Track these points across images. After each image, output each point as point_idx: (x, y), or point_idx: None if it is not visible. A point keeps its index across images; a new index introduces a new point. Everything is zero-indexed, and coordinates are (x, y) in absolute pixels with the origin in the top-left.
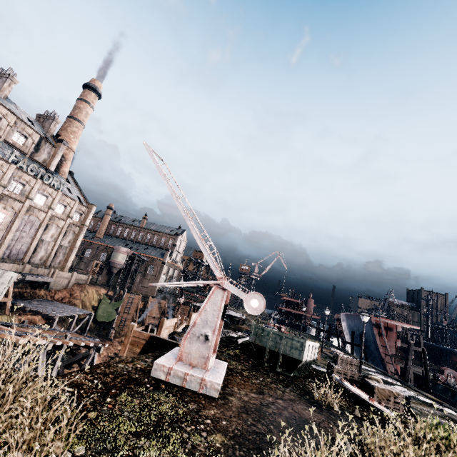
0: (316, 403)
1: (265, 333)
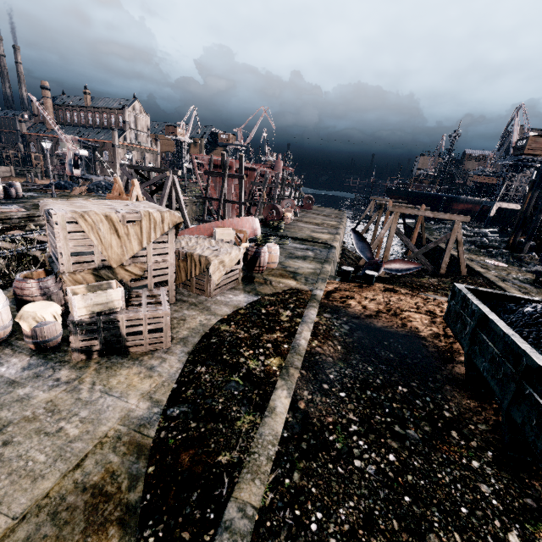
0: None
1: None
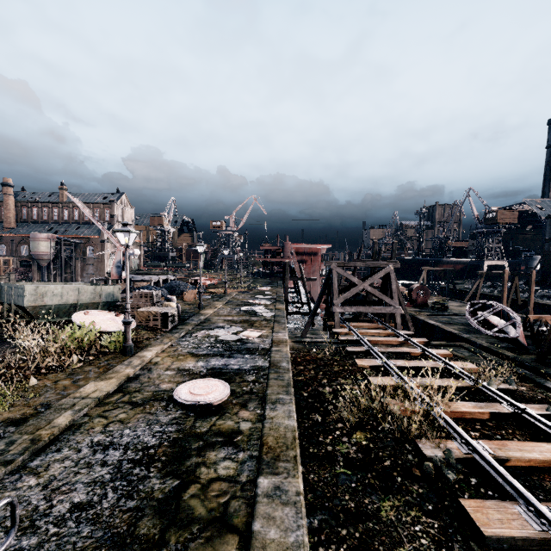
0: (6, 340)
1: (3, 289)
